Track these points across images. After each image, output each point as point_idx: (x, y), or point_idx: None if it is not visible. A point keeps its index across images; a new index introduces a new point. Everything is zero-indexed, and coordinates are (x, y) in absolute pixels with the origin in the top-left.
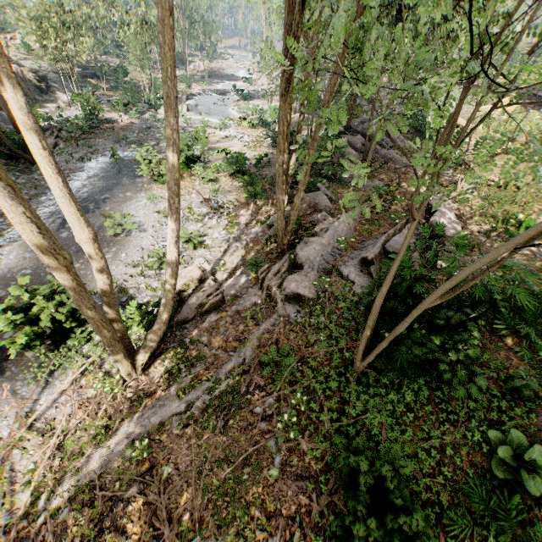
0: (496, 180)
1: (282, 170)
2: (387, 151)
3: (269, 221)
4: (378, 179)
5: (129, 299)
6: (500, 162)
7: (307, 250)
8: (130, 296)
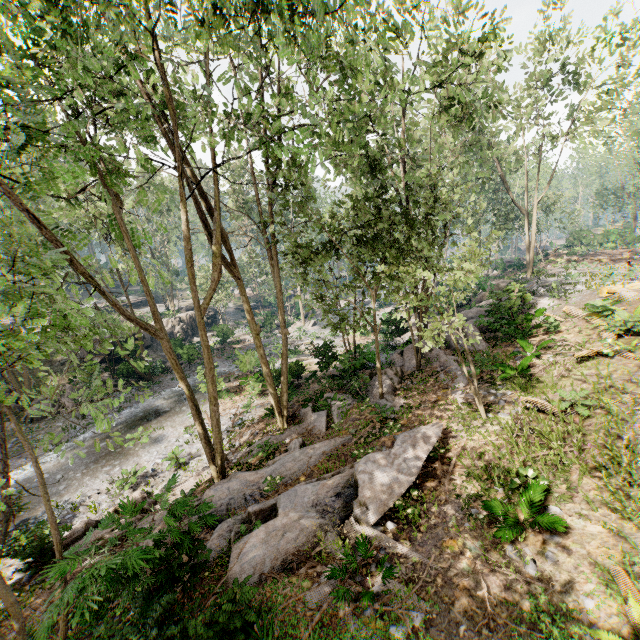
0: (540, 403)
1: (188, 395)
2: (447, 357)
3: (253, 445)
4: (405, 395)
5: (71, 517)
6: (589, 370)
7: (219, 488)
8: (75, 515)
